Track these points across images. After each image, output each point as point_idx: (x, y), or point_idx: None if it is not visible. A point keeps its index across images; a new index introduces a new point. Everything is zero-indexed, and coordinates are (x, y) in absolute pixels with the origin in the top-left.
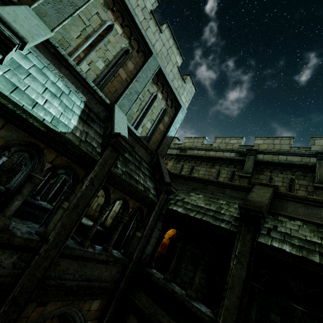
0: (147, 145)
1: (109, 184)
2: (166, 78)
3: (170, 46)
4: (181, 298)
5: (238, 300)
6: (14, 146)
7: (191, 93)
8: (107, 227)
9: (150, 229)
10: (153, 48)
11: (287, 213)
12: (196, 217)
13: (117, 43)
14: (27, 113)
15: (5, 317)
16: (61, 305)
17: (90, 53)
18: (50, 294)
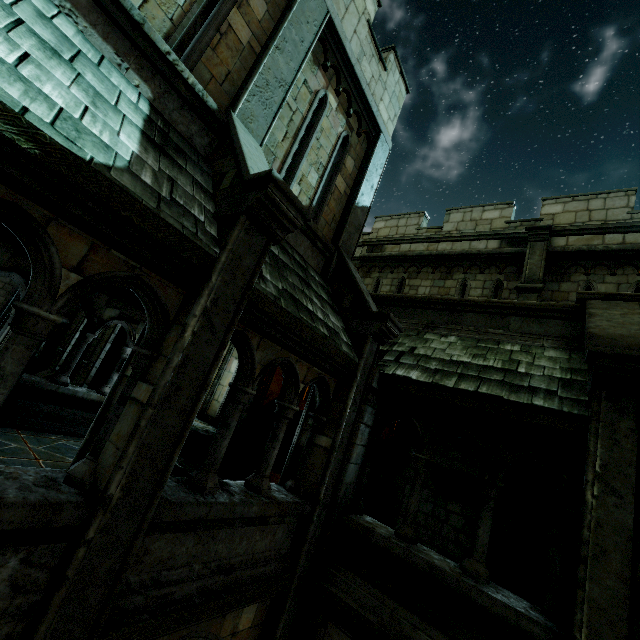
0: (315, 228)
1: (247, 326)
2: (346, 51)
3: None
4: (459, 582)
5: (626, 584)
6: None
7: (398, 99)
8: None
9: (349, 427)
10: None
11: None
12: (461, 388)
13: None
14: None
15: None
16: None
17: None
18: (137, 634)
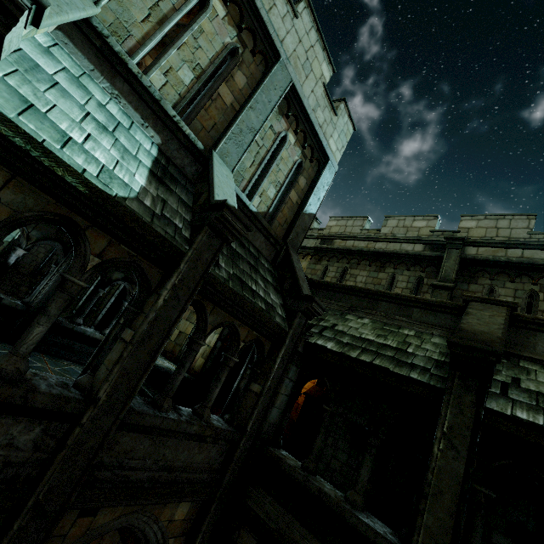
0: (269, 229)
1: (204, 297)
2: (304, 105)
3: (311, 44)
4: (338, 505)
5: (452, 517)
6: (31, 223)
7: (345, 135)
8: (195, 371)
9: (276, 380)
10: (281, 47)
11: (536, 354)
12: (361, 359)
13: (216, 35)
14: (51, 157)
15: (23, 539)
16: (123, 512)
17: (167, 52)
18: (103, 496)
